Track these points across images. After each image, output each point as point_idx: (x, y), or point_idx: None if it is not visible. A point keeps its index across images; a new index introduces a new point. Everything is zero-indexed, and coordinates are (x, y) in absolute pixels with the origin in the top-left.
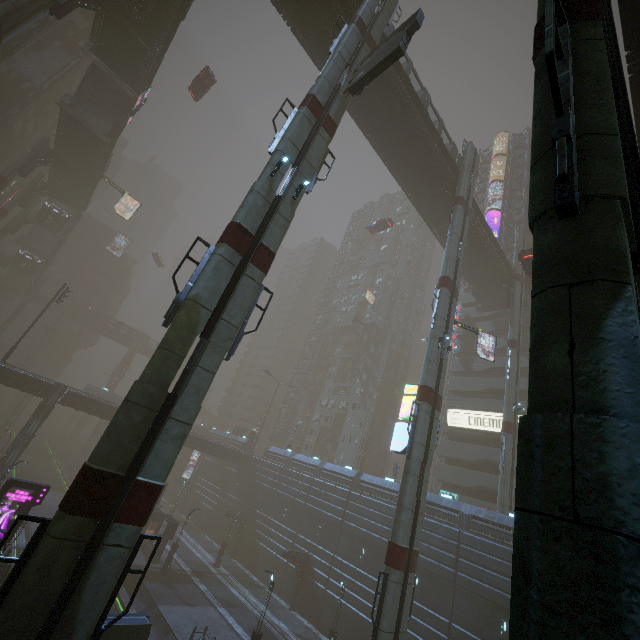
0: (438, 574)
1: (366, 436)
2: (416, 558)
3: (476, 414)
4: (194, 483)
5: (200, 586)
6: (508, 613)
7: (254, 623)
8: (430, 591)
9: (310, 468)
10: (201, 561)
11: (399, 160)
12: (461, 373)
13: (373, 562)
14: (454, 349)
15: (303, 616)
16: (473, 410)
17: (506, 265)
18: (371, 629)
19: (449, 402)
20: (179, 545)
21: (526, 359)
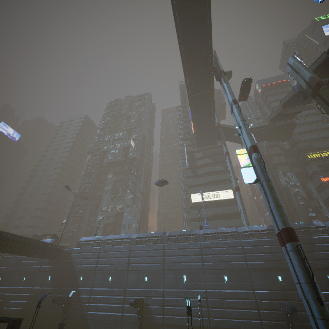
0: (238, 268)
1: (138, 222)
2: None
3: (206, 193)
4: None
5: None
6: (279, 270)
7: None
8: (236, 280)
9: (124, 241)
10: None
11: (190, 46)
12: (191, 177)
13: (194, 281)
14: (187, 165)
15: None
16: (203, 192)
17: (214, 122)
18: (207, 323)
19: (190, 191)
20: None
21: (221, 166)
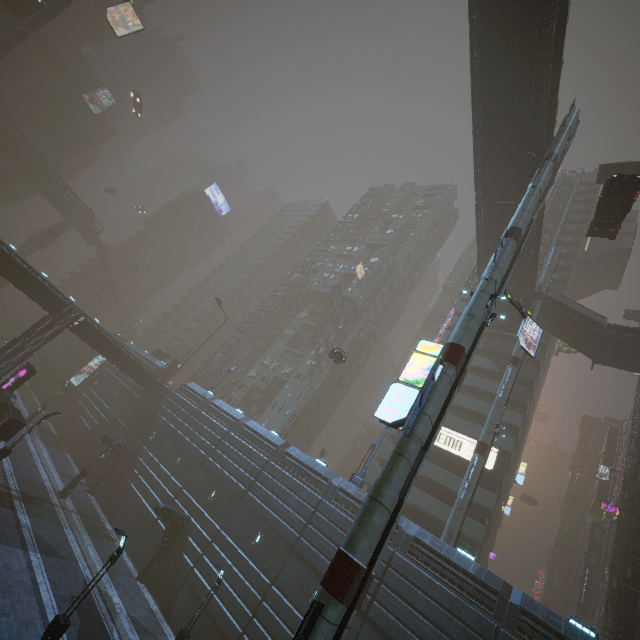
0: None
1: (300, 411)
2: (367, 587)
3: None
4: (81, 392)
5: (21, 515)
6: None
7: (76, 589)
8: None
9: (229, 419)
10: (43, 483)
11: (495, 86)
12: None
13: (267, 554)
14: None
15: (151, 592)
16: None
17: (532, 280)
18: (235, 638)
19: None
20: (23, 454)
21: None
